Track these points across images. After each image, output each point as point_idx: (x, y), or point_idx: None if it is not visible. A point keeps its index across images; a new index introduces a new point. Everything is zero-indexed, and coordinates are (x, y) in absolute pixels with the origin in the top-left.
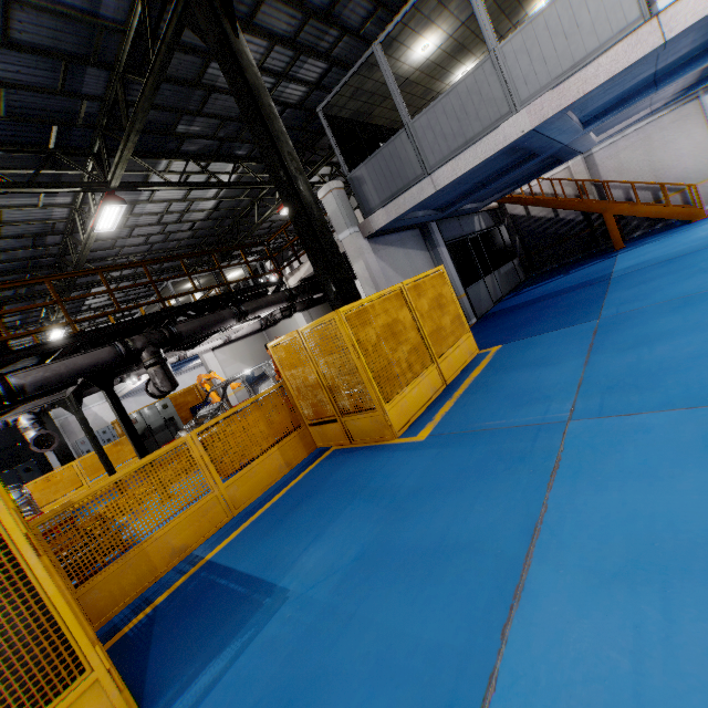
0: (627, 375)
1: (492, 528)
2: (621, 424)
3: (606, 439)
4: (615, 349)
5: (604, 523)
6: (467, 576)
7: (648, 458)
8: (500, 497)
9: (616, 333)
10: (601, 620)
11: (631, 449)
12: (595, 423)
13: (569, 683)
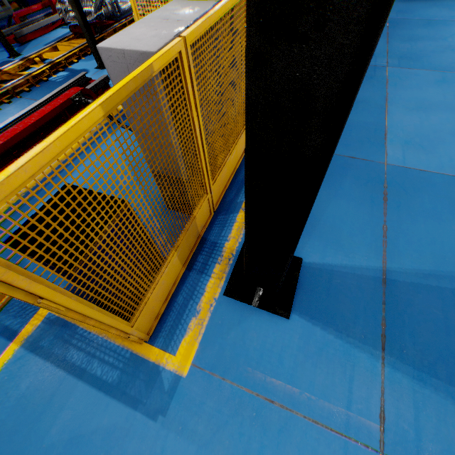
0: (407, 53)
1: (370, 97)
2: (408, 72)
3: (404, 76)
4: (400, 39)
5: (408, 99)
6: (367, 108)
7: (419, 84)
8: (368, 89)
9: (399, 30)
10: (411, 117)
11: (413, 80)
12: (398, 69)
13: (405, 126)
